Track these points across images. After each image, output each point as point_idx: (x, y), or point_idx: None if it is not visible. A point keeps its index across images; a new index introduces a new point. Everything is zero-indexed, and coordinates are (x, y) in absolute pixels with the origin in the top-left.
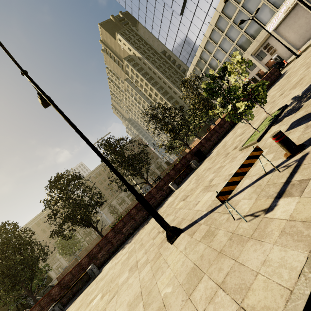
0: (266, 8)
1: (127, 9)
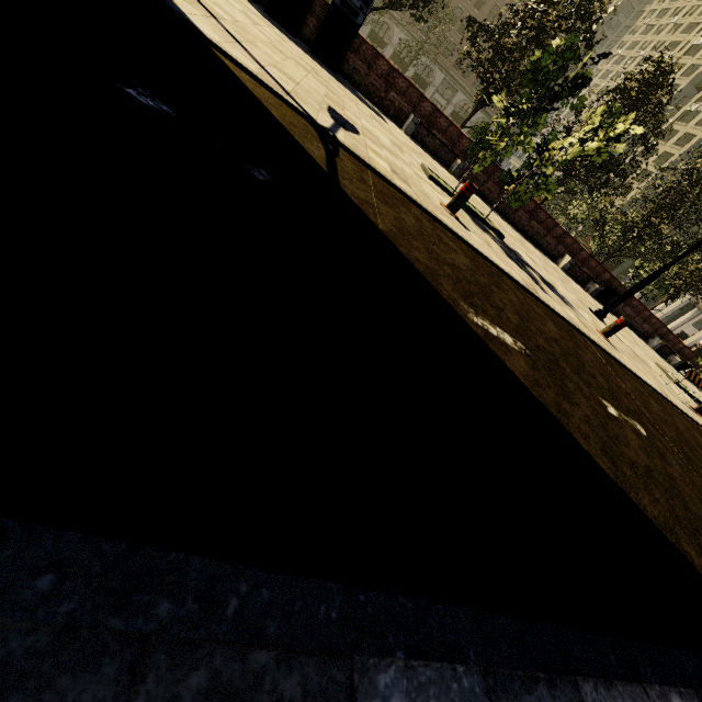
0: None
1: None
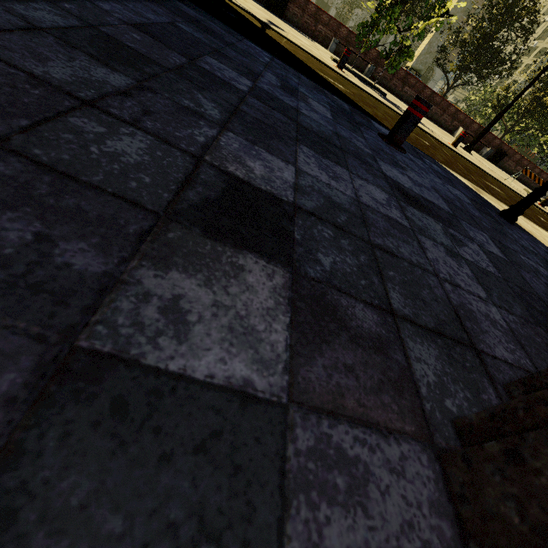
0: None
1: None
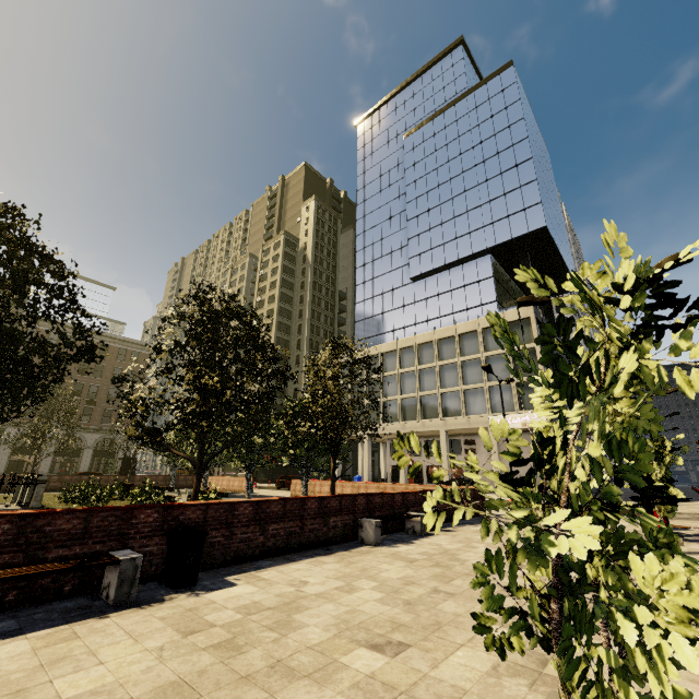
0: (508, 393)
1: (359, 194)
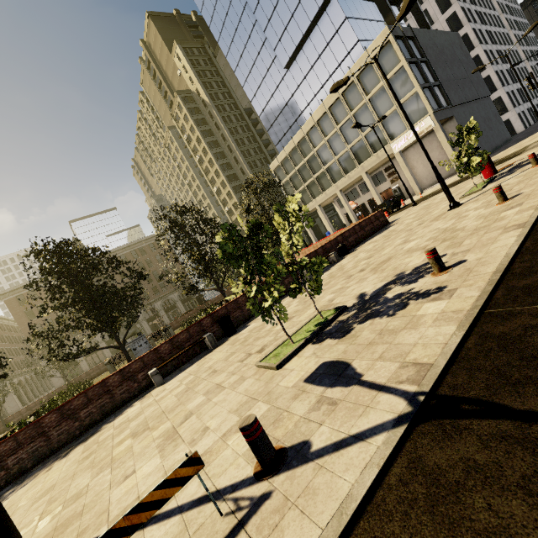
0: (397, 118)
1: (204, 15)
